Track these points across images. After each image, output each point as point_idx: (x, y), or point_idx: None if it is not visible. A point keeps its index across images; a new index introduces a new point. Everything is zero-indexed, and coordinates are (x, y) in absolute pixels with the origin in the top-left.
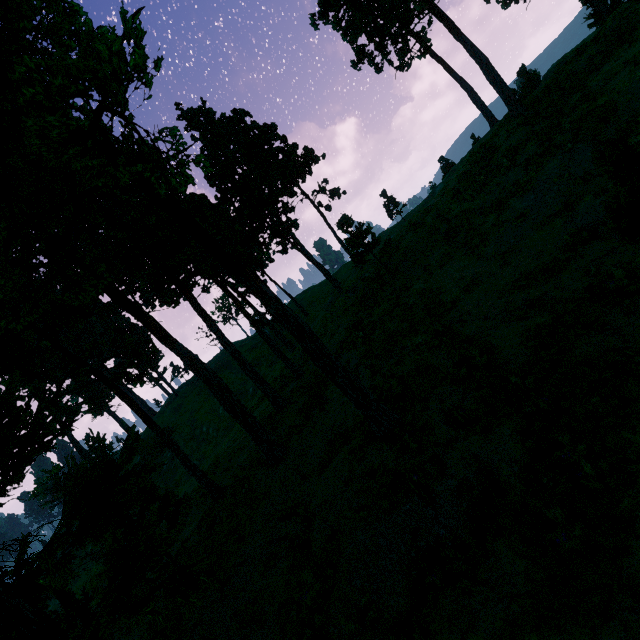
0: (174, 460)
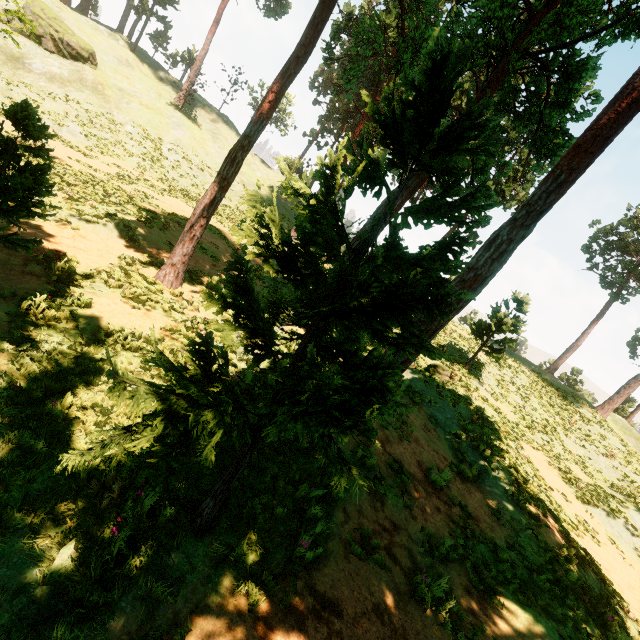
0: (54, 83)
